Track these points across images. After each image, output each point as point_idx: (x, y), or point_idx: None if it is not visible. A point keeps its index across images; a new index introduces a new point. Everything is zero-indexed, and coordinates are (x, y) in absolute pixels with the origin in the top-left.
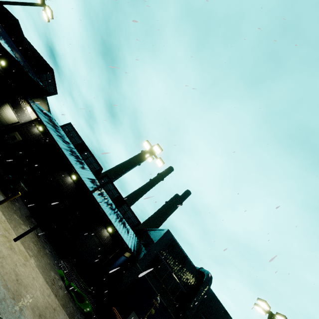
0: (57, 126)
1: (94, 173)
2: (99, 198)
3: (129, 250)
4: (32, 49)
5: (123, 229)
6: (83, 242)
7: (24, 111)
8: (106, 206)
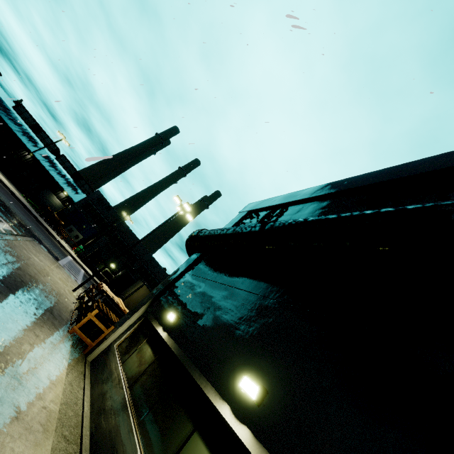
0: (8, 109)
1: (52, 152)
2: (49, 168)
3: (72, 199)
4: None
5: (71, 190)
6: (46, 199)
7: None
8: (57, 174)
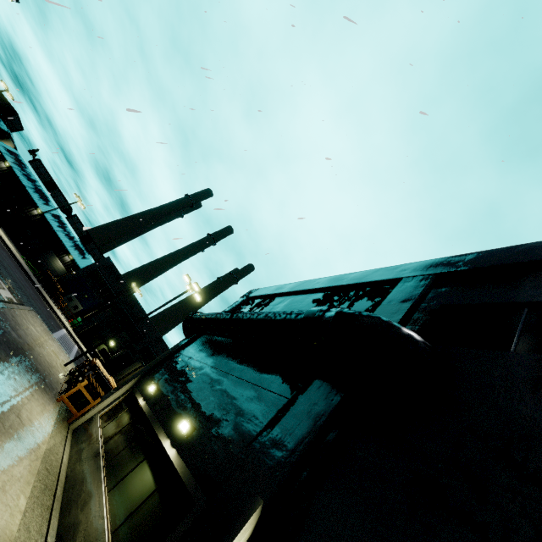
0: (24, 164)
1: (63, 211)
2: (58, 229)
3: (77, 264)
4: None
5: (78, 254)
6: (47, 262)
7: None
8: (65, 236)
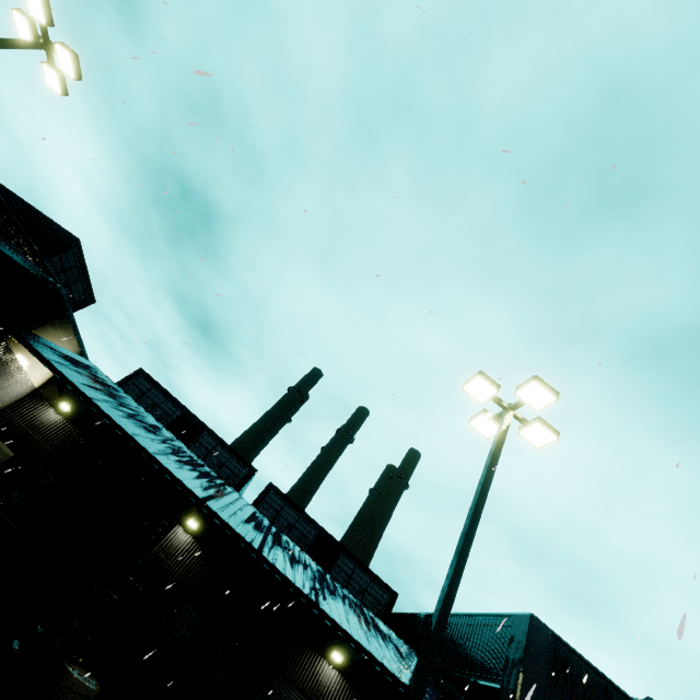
0: (114, 388)
1: (238, 489)
2: (300, 578)
3: None
4: (9, 197)
5: (389, 650)
6: None
7: (9, 370)
8: (323, 592)
